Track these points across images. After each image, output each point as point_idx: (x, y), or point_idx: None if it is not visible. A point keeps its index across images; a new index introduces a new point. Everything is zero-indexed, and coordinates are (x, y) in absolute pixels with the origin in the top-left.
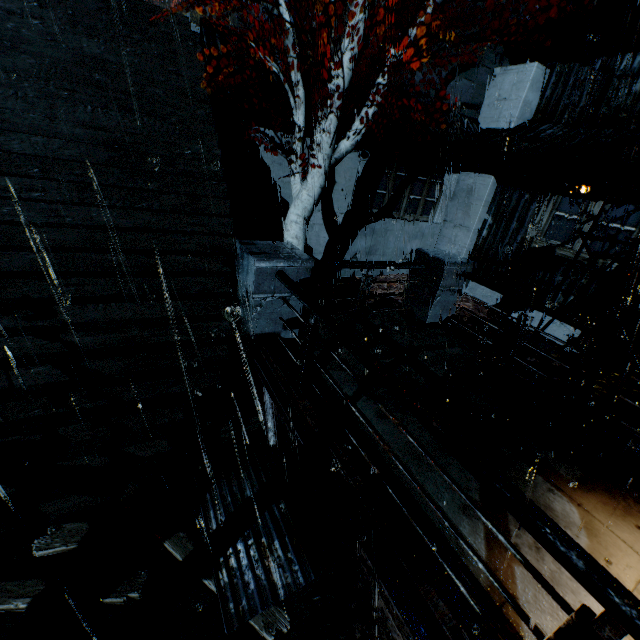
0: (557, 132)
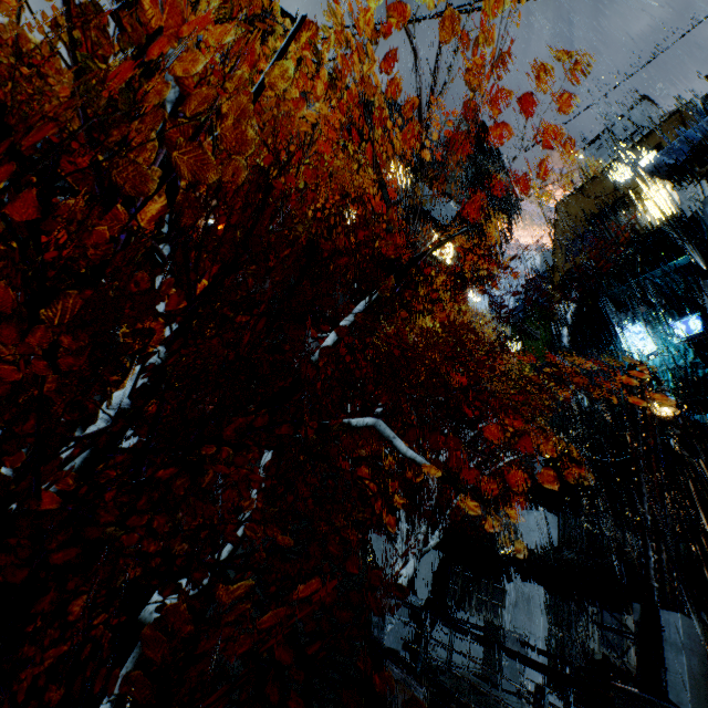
0: (574, 556)
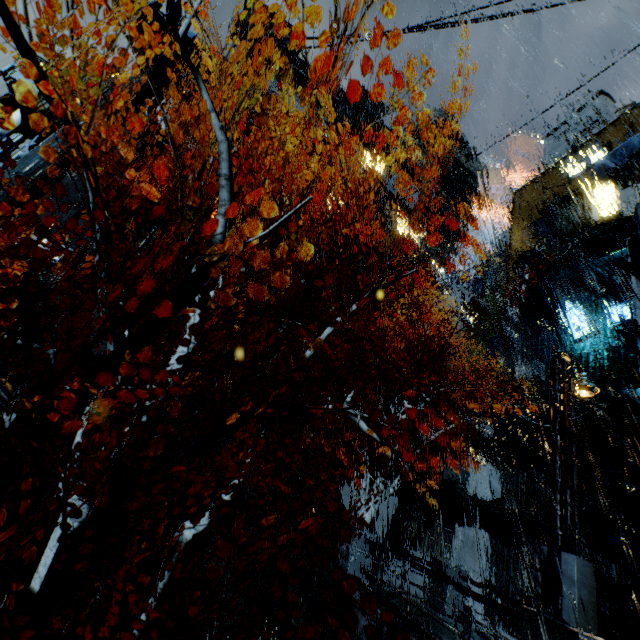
0: (514, 507)
